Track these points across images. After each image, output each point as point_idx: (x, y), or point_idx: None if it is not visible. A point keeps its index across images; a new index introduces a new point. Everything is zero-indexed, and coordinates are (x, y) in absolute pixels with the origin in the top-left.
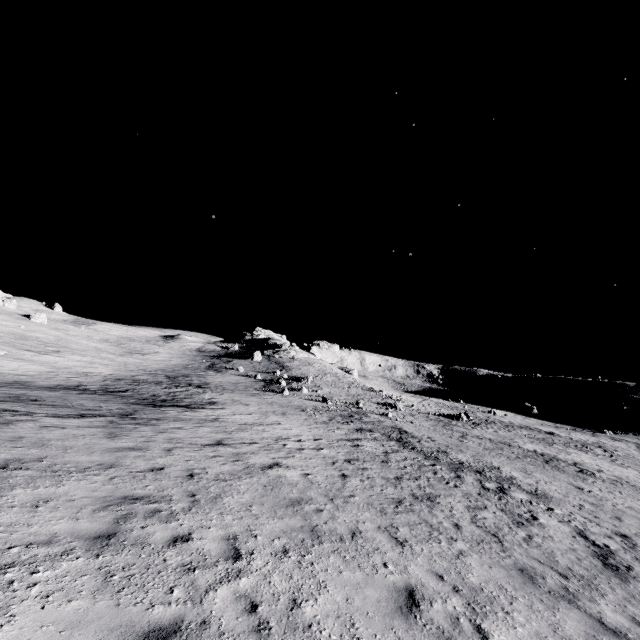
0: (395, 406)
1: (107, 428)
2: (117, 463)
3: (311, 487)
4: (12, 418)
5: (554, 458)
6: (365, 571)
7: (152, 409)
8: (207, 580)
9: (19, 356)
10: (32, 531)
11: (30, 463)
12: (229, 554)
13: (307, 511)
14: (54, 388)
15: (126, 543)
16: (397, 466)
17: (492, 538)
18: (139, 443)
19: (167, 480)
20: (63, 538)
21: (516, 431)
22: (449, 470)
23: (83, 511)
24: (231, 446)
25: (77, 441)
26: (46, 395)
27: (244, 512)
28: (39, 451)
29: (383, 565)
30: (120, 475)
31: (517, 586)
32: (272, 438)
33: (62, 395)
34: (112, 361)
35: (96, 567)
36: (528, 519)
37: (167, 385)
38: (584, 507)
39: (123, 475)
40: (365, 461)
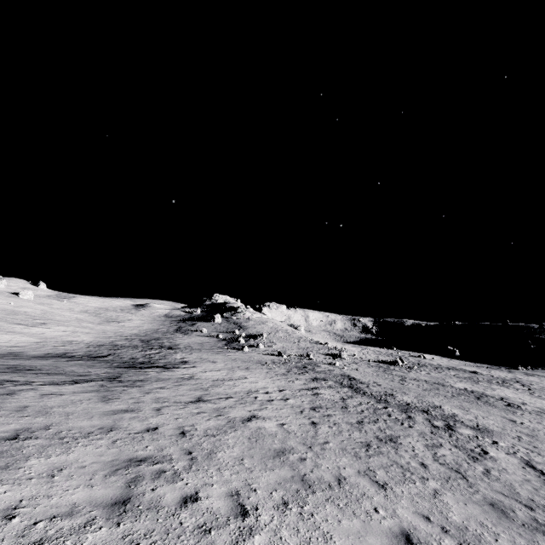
0: (340, 356)
1: (99, 392)
2: (116, 426)
3: (289, 436)
4: (14, 388)
5: (483, 394)
6: (361, 518)
7: (134, 371)
8: (224, 541)
9: (11, 329)
10: (53, 503)
11: (38, 432)
12: (237, 511)
13: (292, 461)
14: (44, 357)
15: (141, 508)
16: (356, 411)
17: (456, 474)
18: (131, 405)
19: (163, 439)
20: (83, 508)
21: (445, 372)
22: (400, 411)
23: (95, 477)
24: (211, 402)
25: (76, 407)
26: (39, 364)
27: (238, 466)
28: (44, 419)
29: (374, 510)
30: (121, 437)
31: (494, 521)
32: (243, 392)
33: (53, 363)
34: (92, 329)
35: (119, 536)
36: (480, 453)
37: (142, 348)
38: (522, 438)
39: (123, 437)
40: (327, 408)
